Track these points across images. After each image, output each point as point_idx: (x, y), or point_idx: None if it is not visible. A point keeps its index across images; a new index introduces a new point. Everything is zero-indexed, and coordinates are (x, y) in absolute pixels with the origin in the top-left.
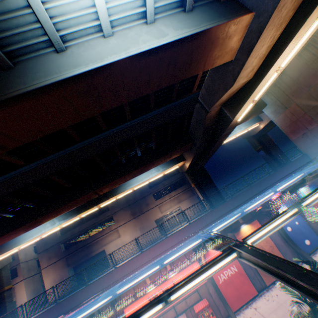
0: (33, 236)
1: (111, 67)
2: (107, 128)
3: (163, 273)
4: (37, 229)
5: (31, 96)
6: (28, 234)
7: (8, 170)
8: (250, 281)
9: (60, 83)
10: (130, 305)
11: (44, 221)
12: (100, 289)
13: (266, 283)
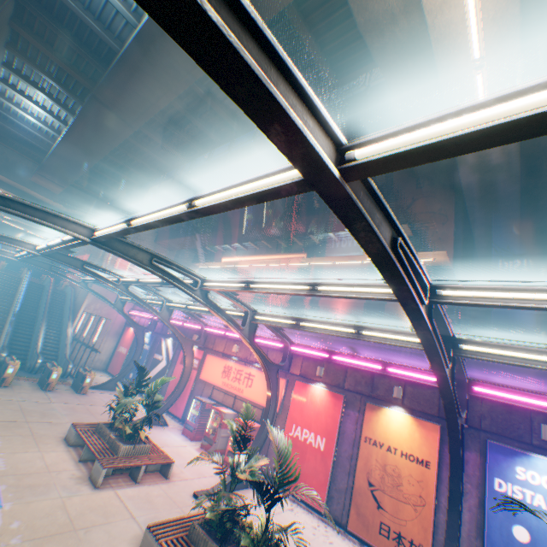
0: (228, 259)
1: (144, 36)
2: (240, 130)
3: (251, 358)
4: (233, 255)
5: (115, 76)
6: (227, 256)
7: (178, 164)
8: (327, 486)
9: (122, 61)
10: (213, 356)
11: (224, 242)
12: (210, 324)
13: (349, 524)
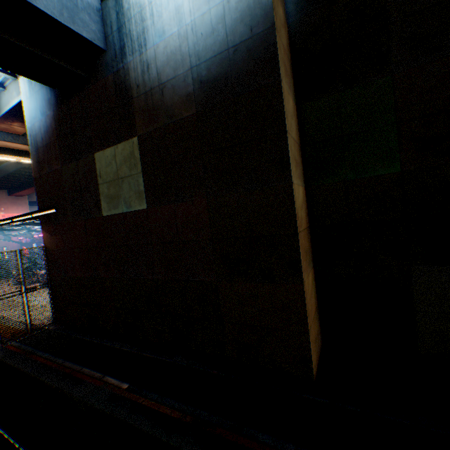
0: None
1: None
2: None
3: None
4: None
5: None
6: None
7: None
8: None
9: None
10: None
11: None
12: None
13: None
